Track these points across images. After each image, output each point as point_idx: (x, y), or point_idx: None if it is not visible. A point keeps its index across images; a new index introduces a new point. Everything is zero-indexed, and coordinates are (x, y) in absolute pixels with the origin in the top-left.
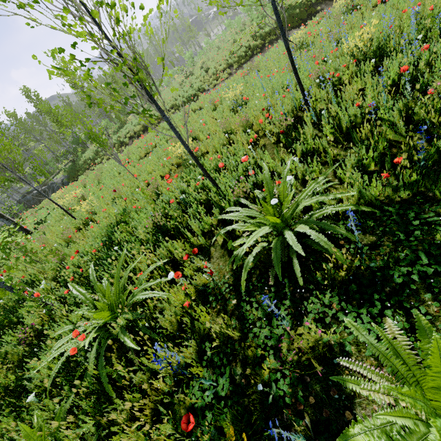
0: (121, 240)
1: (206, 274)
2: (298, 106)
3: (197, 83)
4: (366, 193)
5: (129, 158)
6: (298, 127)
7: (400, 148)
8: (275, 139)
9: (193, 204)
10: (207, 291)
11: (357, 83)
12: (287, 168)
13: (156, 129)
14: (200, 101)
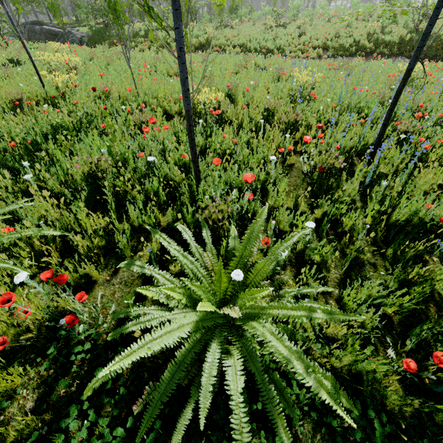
0: (52, 155)
1: (88, 295)
2: (360, 148)
3: (282, 40)
4: (361, 365)
5: (156, 66)
6: (343, 179)
7: (440, 311)
8: (308, 168)
9: (154, 181)
10: (60, 331)
11: (441, 174)
12: (289, 243)
13: (206, 55)
14: (270, 61)
